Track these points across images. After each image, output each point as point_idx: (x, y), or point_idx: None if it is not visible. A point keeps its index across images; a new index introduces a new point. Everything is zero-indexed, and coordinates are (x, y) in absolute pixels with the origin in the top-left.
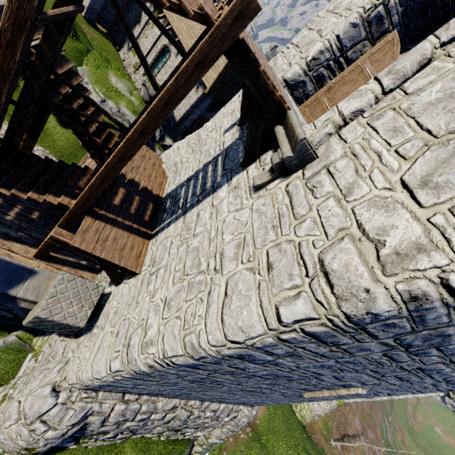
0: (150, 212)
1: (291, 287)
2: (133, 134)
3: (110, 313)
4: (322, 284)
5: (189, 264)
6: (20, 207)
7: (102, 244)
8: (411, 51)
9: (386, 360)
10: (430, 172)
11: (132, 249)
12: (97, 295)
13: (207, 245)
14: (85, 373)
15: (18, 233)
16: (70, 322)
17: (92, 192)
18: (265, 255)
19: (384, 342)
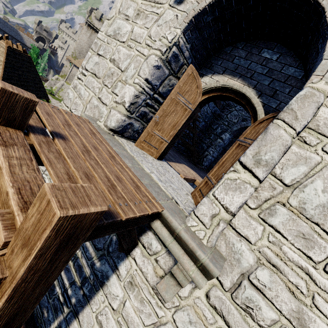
0: None
1: None
2: None
3: None
4: None
5: None
6: None
7: None
8: (268, 137)
9: None
10: None
11: None
12: None
13: None
14: None
15: None
16: None
17: None
18: None
19: None
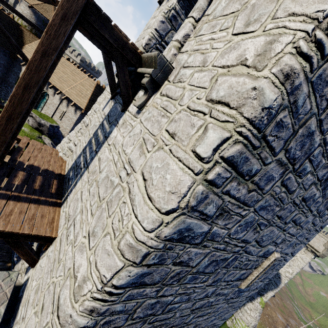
0: (55, 186)
1: (197, 129)
2: (17, 90)
3: (30, 296)
4: (220, 108)
5: (102, 191)
6: None
7: (5, 219)
8: None
9: (284, 194)
10: (247, 20)
11: (43, 218)
12: (9, 284)
13: (114, 168)
14: None
15: None
16: None
17: None
18: (165, 133)
19: (279, 159)
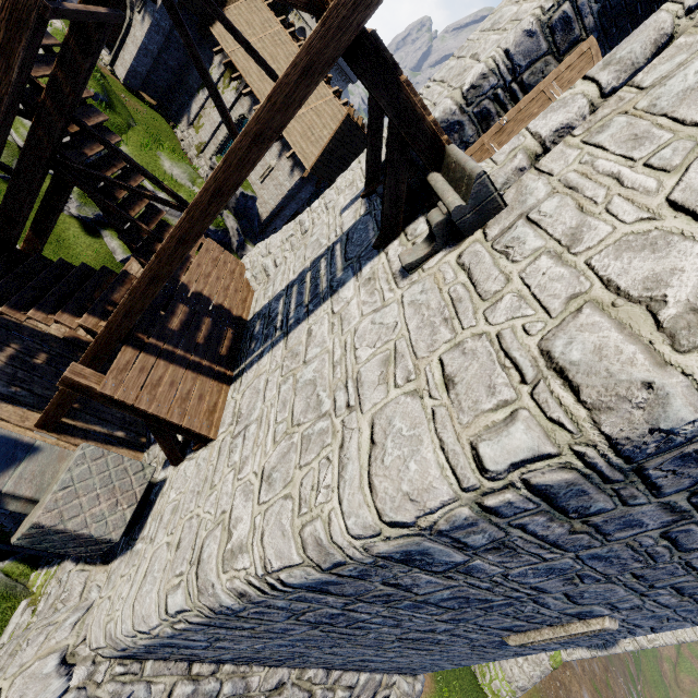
0: (229, 343)
1: (497, 406)
2: (201, 196)
3: (165, 512)
4: (556, 390)
5: (300, 407)
6: (17, 346)
7: (150, 391)
8: (637, 30)
9: (664, 549)
10: None
11: (201, 400)
12: (142, 482)
13: (329, 372)
14: (121, 624)
15: (11, 388)
16: (94, 532)
17: (135, 302)
18: (437, 366)
19: (669, 502)
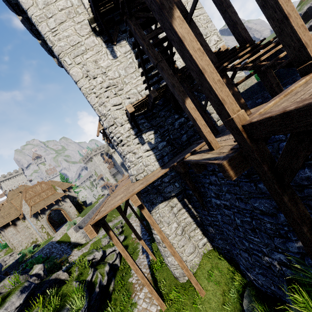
0: None
1: None
2: None
3: None
4: None
5: None
6: None
7: None
8: None
9: None
10: None
11: None
12: None
13: None
14: None
15: None
16: None
17: None
18: (183, 0)
19: None
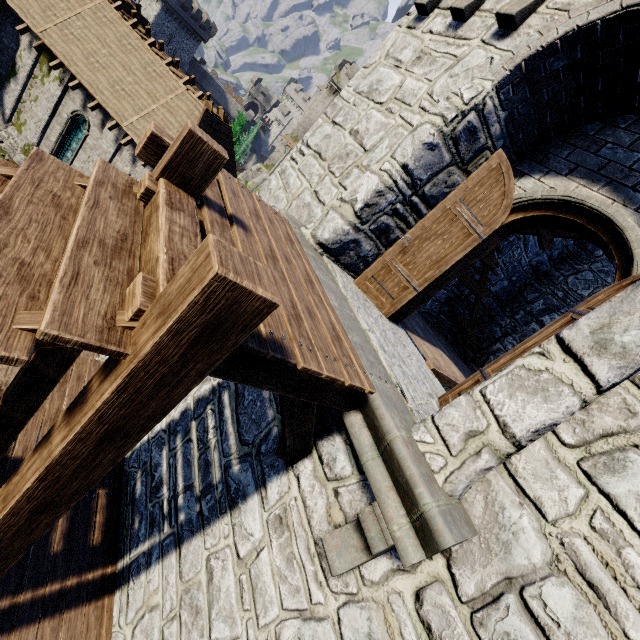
0: (102, 516)
1: None
2: None
3: None
4: None
5: None
6: None
7: None
8: (639, 297)
9: None
10: None
11: None
12: None
13: None
14: None
15: None
16: None
17: None
18: None
19: None
